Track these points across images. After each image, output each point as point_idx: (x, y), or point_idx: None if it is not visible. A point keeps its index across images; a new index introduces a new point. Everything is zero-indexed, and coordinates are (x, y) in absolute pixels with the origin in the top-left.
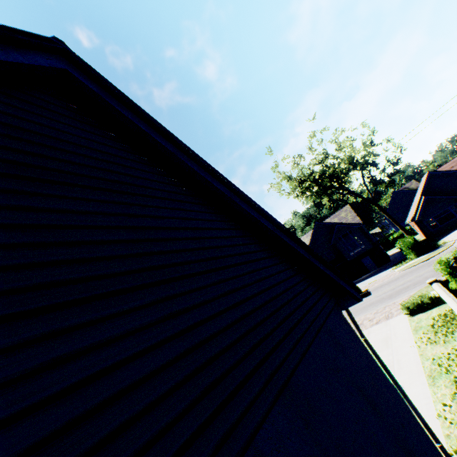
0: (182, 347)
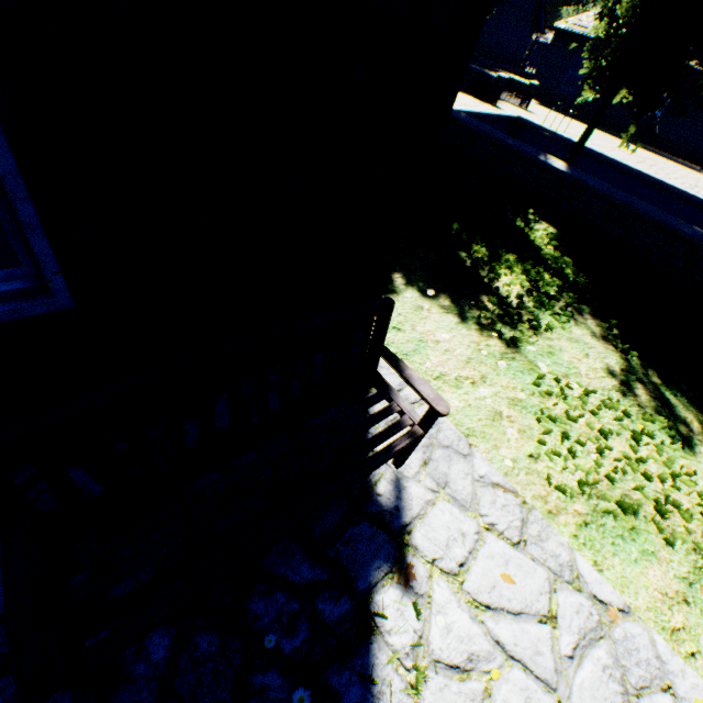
0: (517, 3)
